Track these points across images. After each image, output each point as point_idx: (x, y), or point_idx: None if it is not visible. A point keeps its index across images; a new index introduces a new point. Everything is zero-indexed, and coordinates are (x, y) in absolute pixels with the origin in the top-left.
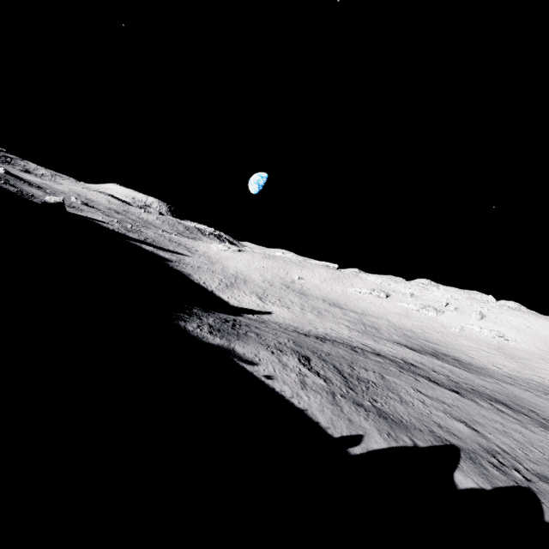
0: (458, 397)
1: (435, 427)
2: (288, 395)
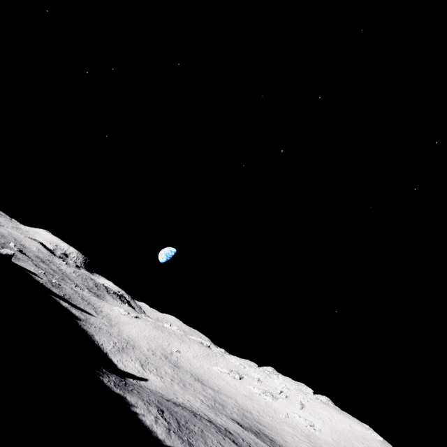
0: None
1: None
2: (148, 424)
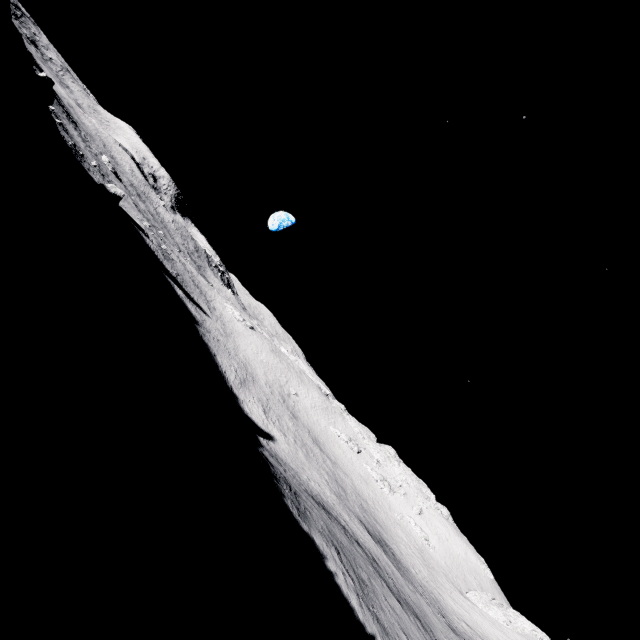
0: (401, 608)
1: (396, 636)
2: (346, 594)
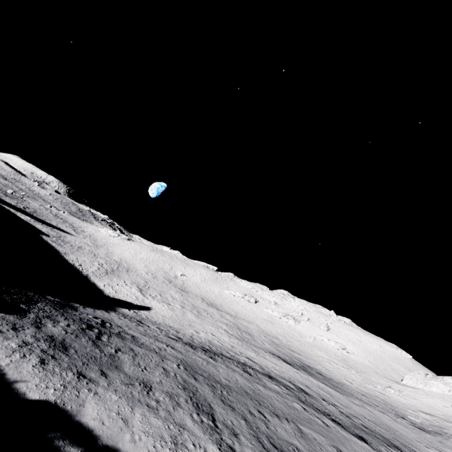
0: (372, 451)
1: None
2: None
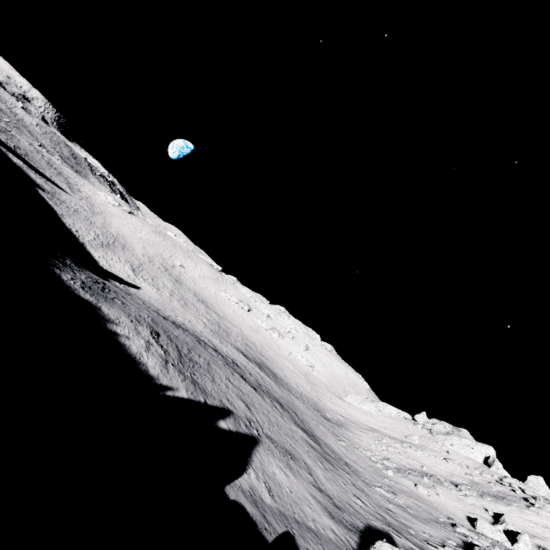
0: (253, 391)
1: (225, 399)
2: (134, 352)
